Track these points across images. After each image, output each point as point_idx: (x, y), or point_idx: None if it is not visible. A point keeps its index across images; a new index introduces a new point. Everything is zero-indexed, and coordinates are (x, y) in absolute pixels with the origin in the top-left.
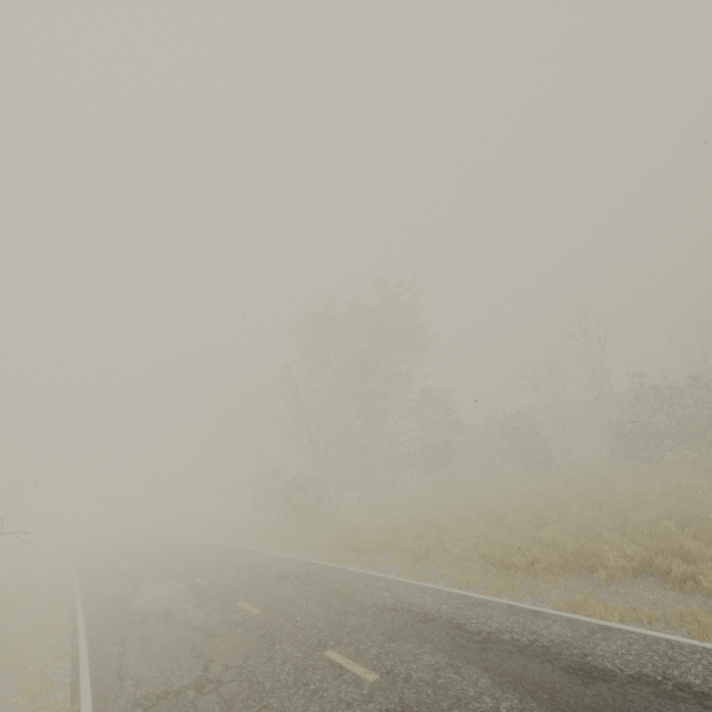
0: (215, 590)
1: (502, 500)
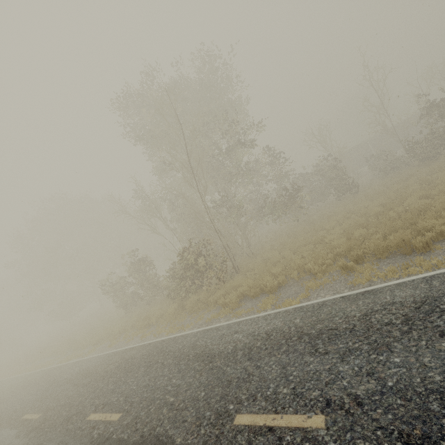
0: (440, 428)
1: (389, 198)
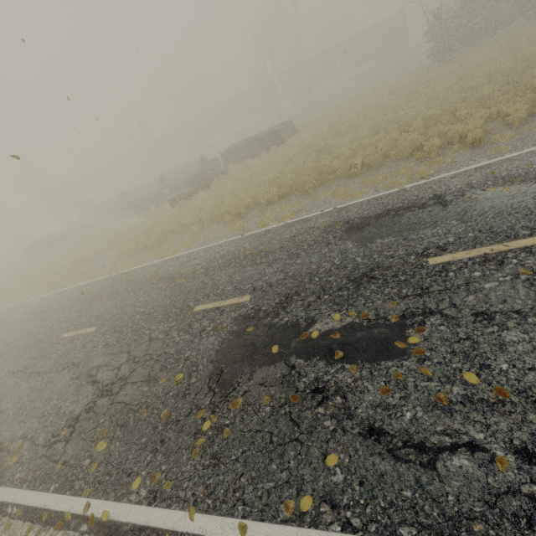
0: None
1: None
